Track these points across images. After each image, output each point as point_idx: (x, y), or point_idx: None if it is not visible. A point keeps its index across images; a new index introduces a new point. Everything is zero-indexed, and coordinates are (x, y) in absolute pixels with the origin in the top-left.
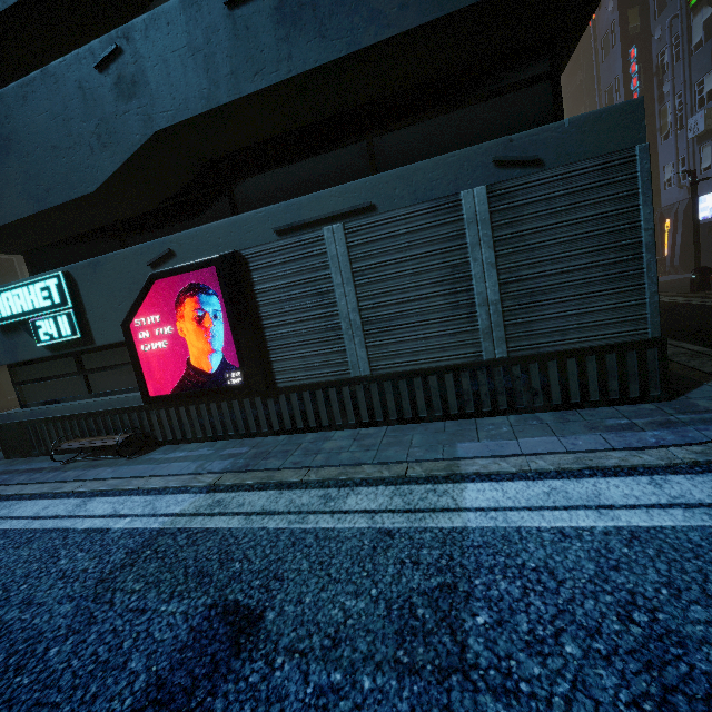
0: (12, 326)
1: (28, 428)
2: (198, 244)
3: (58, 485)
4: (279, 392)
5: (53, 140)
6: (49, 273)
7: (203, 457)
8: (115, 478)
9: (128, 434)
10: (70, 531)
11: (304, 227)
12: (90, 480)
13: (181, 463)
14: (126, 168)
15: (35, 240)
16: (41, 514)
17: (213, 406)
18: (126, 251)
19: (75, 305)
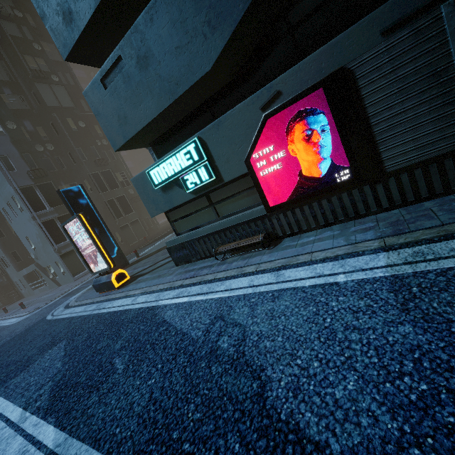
0: (167, 185)
1: (187, 246)
2: (301, 76)
3: (238, 270)
4: (388, 176)
5: (175, 43)
6: (186, 142)
7: (337, 236)
8: (279, 259)
9: (261, 234)
10: (300, 288)
11: (414, 16)
12: (259, 263)
13: (323, 242)
14: (230, 41)
15: (158, 132)
16: (255, 284)
17: (323, 202)
18: (240, 106)
19: (207, 158)
